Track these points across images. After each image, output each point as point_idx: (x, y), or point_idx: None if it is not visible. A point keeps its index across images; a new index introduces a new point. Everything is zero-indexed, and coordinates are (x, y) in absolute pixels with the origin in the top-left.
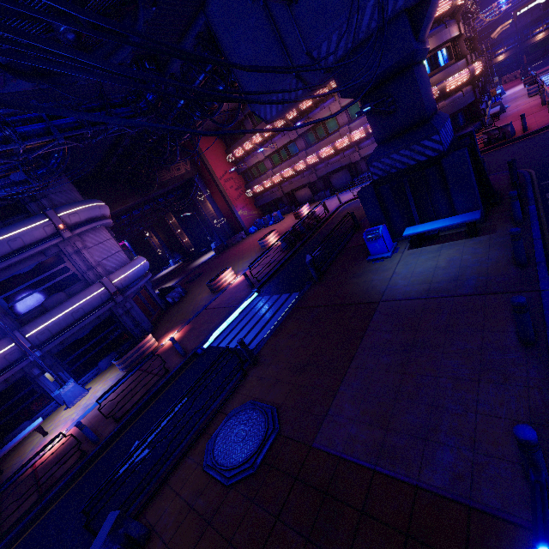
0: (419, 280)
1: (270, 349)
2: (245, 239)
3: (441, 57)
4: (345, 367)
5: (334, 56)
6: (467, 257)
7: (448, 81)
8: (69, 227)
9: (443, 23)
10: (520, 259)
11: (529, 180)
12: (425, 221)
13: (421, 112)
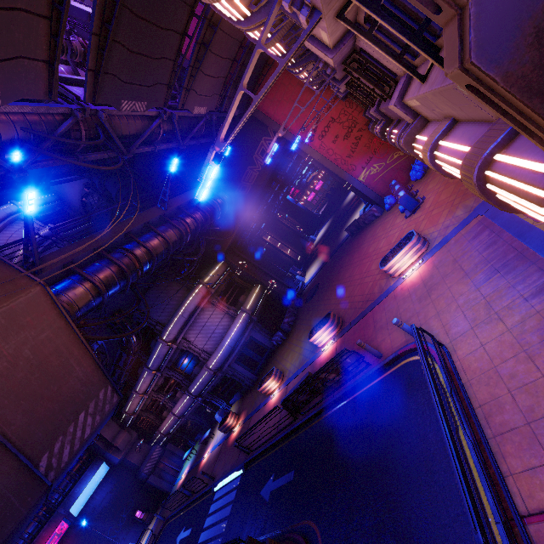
0: None
1: None
2: (373, 227)
3: None
4: None
5: None
6: None
7: None
8: (175, 339)
9: None
10: None
11: None
12: None
13: None
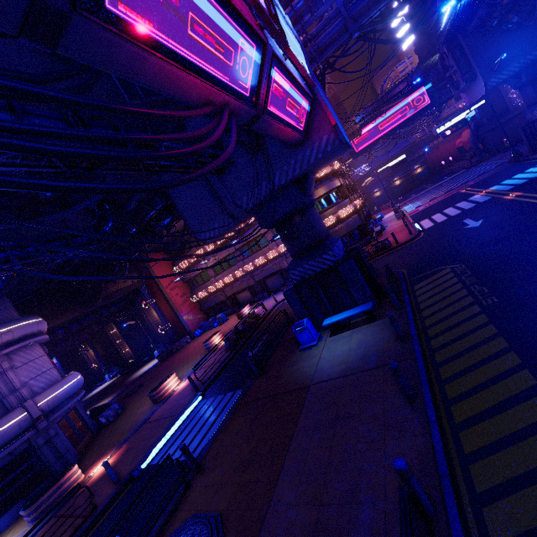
0: (339, 361)
1: (214, 452)
2: (191, 343)
3: (332, 197)
4: (284, 453)
5: (253, 203)
6: (370, 338)
7: (340, 212)
8: None
9: (329, 178)
10: (400, 335)
11: (403, 277)
12: (338, 313)
13: (317, 237)
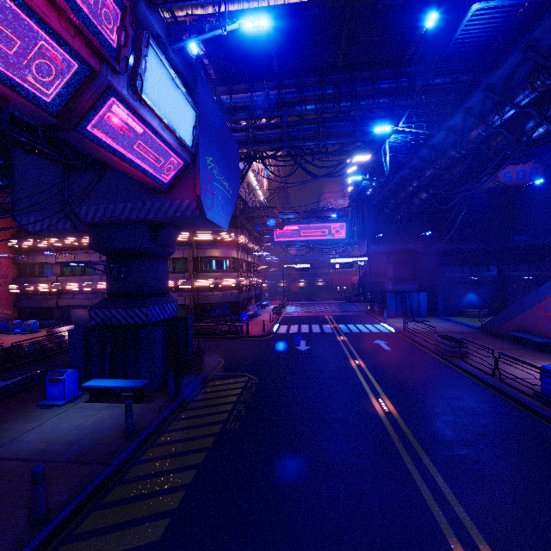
0: (49, 437)
1: None
2: None
3: (224, 264)
4: None
5: (93, 219)
6: (109, 421)
7: (221, 280)
8: None
9: (229, 246)
10: (127, 431)
11: (212, 368)
12: (116, 377)
13: (143, 288)
